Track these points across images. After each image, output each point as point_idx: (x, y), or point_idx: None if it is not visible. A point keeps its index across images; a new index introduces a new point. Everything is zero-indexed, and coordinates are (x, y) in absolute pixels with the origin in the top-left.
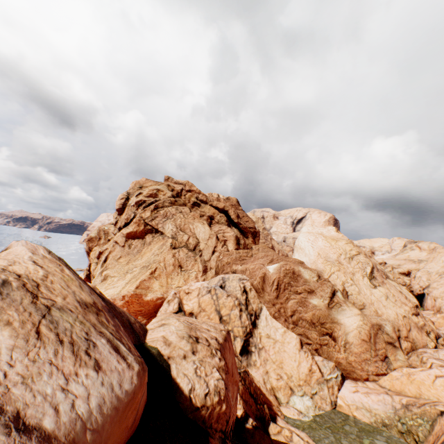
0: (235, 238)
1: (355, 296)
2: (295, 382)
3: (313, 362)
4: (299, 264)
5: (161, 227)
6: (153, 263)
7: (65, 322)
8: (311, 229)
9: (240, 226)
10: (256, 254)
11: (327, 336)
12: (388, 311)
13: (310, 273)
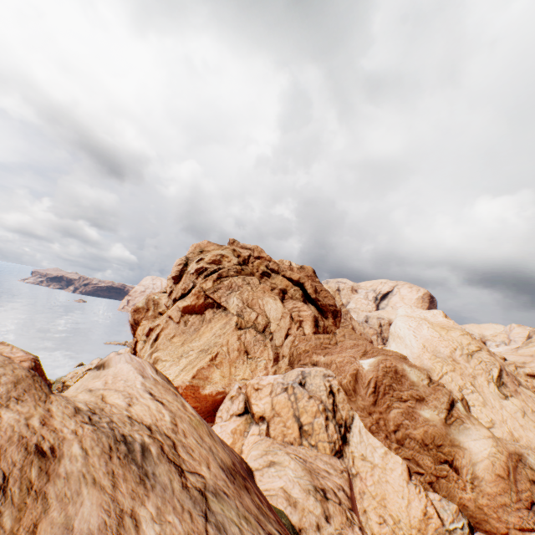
0: (313, 318)
1: (479, 408)
2: (405, 530)
3: (427, 502)
4: (402, 360)
5: (224, 301)
6: (214, 347)
7: (231, 523)
8: (410, 312)
9: (318, 303)
10: (342, 341)
11: (446, 465)
12: (528, 433)
13: (418, 374)
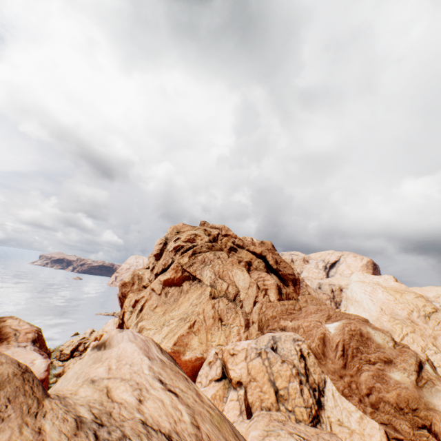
0: (276, 286)
1: None
2: None
3: None
4: (365, 323)
5: (199, 273)
6: (192, 315)
7: None
8: (362, 278)
9: (279, 273)
10: (305, 307)
11: (425, 431)
12: None
13: (382, 336)
